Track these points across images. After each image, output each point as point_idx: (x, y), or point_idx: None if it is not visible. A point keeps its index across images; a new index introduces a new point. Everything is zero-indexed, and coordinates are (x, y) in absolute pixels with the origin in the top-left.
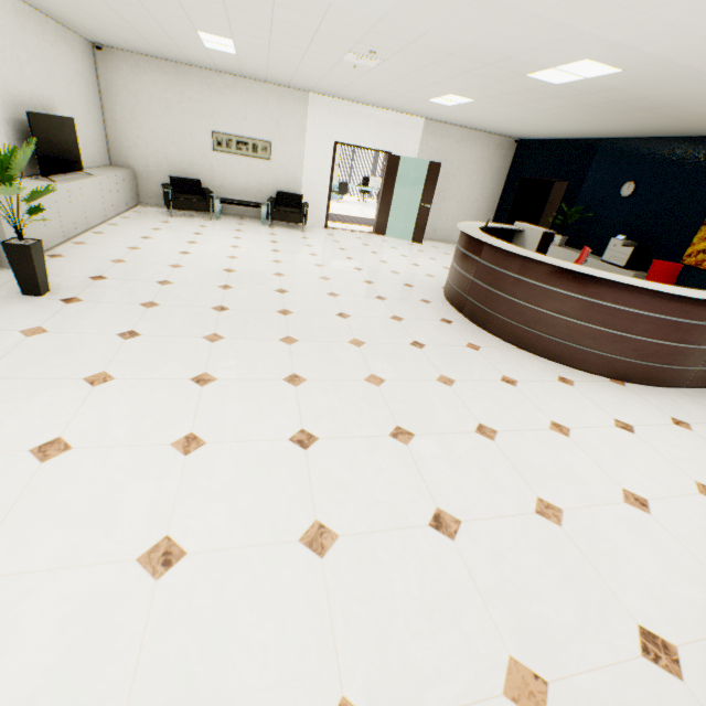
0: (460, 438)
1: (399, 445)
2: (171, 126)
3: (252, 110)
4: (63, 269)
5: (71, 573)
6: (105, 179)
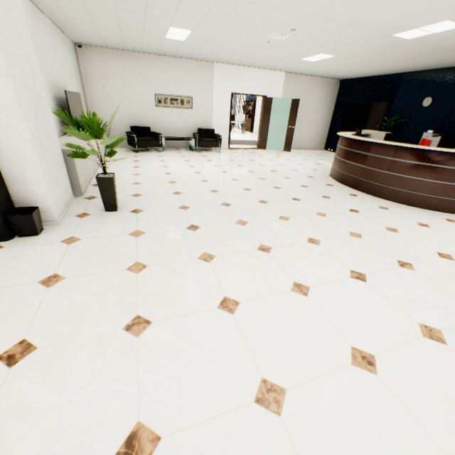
0: (436, 262)
1: (410, 271)
2: (128, 93)
3: (179, 78)
4: None
5: (325, 379)
6: None
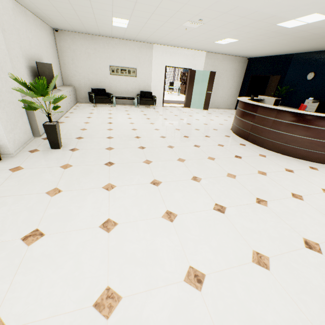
0: (288, 201)
1: (264, 207)
2: (90, 64)
3: (127, 54)
4: (62, 135)
5: (157, 291)
6: (66, 91)
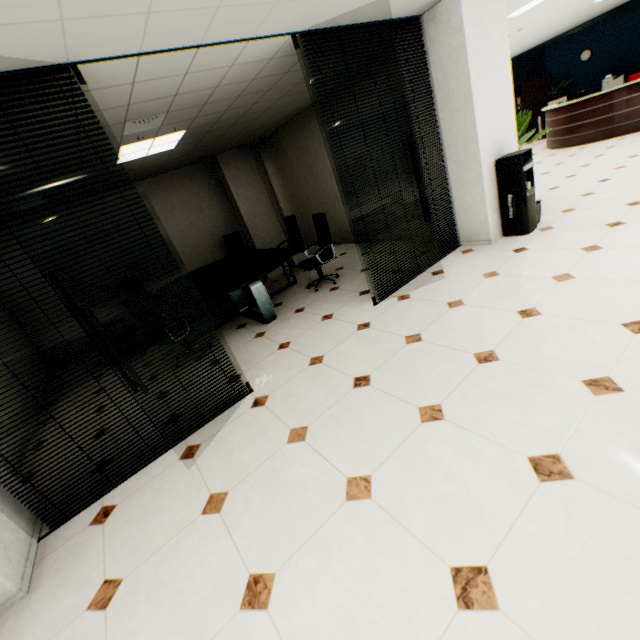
0: None
1: None
2: None
3: None
4: None
5: None
6: None
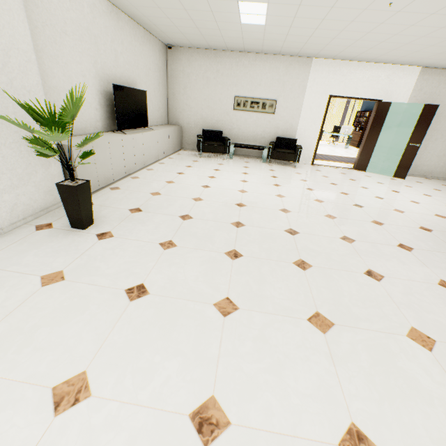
0: None
1: None
2: (207, 95)
3: (265, 77)
4: (114, 201)
5: None
6: (160, 132)
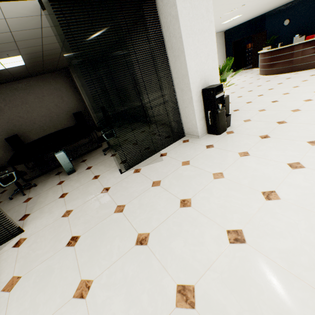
0: None
1: None
2: None
3: None
4: None
5: None
6: None
